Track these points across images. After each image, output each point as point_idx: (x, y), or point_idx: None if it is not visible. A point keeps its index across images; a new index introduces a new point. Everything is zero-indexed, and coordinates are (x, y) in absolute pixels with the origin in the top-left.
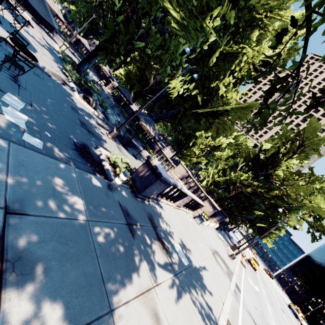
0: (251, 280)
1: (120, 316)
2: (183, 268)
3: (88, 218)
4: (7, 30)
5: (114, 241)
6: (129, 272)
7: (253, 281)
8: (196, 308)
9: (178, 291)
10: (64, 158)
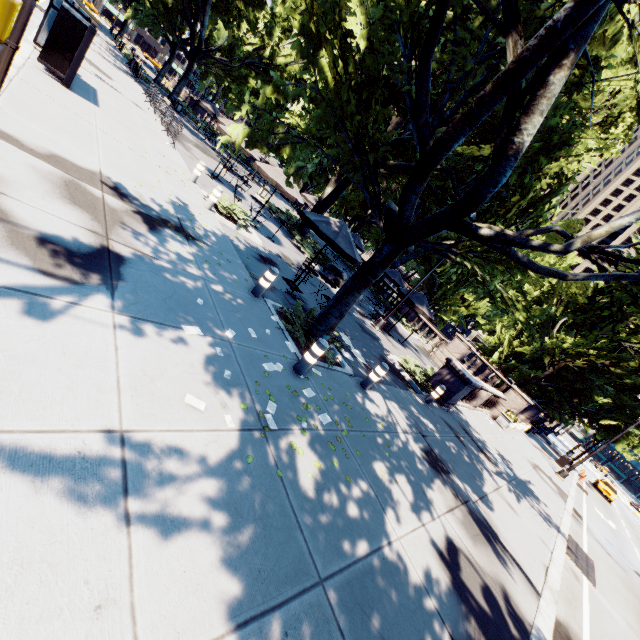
0: (601, 512)
1: (492, 498)
2: (510, 478)
3: (440, 434)
4: (267, 237)
5: (460, 451)
6: (480, 474)
7: (604, 514)
8: (535, 512)
9: (516, 495)
10: (392, 382)
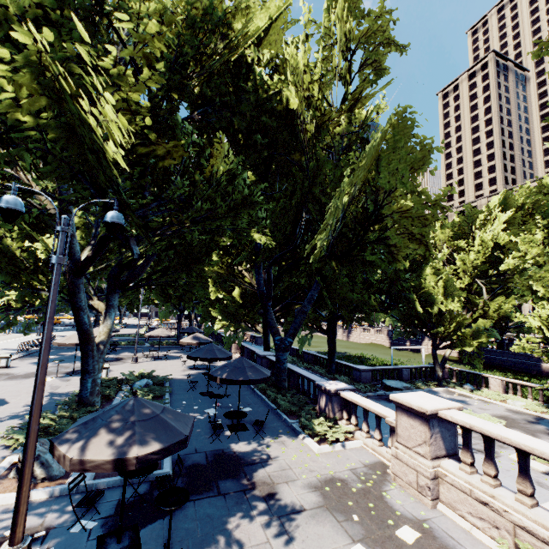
0: None
1: None
2: None
3: None
4: None
5: None
6: None
7: None
8: None
9: None
10: None
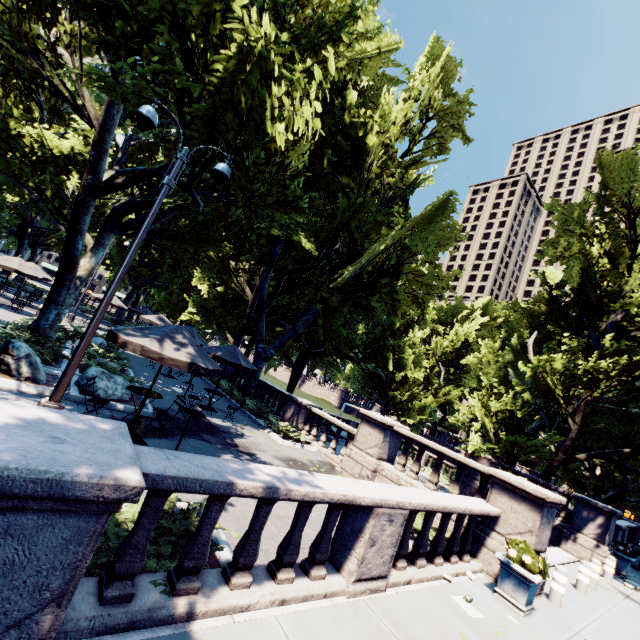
0: None
1: None
2: None
3: None
4: None
5: None
6: None
7: None
8: None
9: None
10: None
